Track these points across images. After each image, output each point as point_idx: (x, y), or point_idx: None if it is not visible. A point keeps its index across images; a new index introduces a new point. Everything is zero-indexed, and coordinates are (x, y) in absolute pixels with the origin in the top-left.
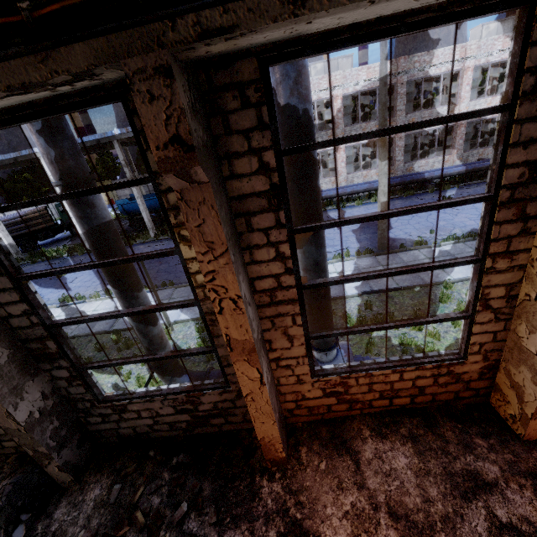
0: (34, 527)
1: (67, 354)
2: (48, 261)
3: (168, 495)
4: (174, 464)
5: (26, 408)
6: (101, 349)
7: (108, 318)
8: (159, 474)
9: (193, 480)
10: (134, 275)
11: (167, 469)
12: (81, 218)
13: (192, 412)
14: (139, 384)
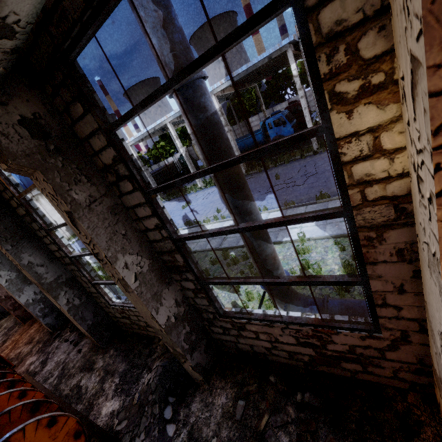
0: (178, 412)
1: (192, 268)
2: (176, 198)
3: (297, 439)
4: (299, 401)
5: (164, 312)
6: (215, 263)
7: (227, 233)
8: (283, 406)
9: (326, 432)
10: (246, 189)
11: (291, 403)
12: (195, 126)
13: (318, 348)
14: (248, 299)
